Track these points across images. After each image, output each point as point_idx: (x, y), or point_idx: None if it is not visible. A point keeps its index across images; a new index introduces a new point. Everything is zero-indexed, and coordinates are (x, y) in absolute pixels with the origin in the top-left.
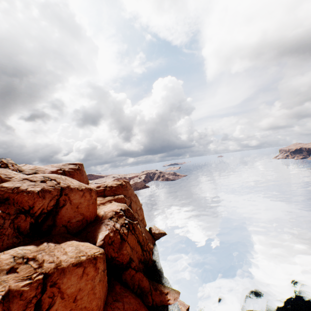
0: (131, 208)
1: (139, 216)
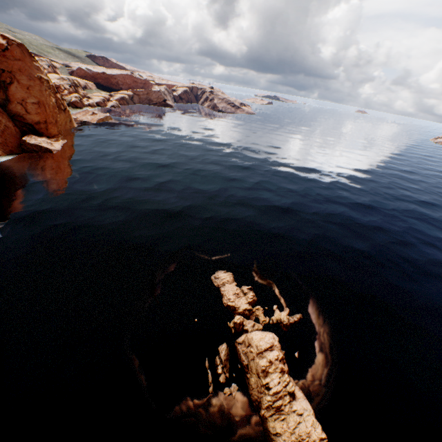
0: (7, 93)
1: (29, 113)
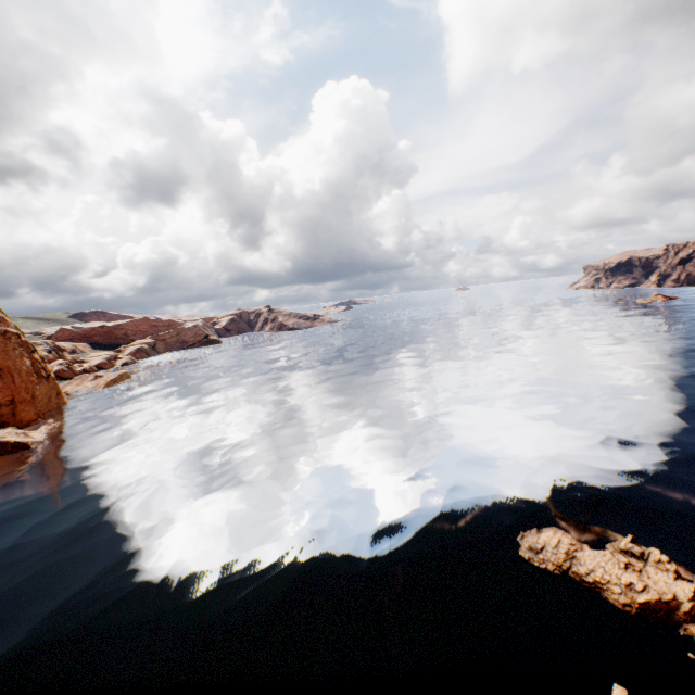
0: None
1: None
